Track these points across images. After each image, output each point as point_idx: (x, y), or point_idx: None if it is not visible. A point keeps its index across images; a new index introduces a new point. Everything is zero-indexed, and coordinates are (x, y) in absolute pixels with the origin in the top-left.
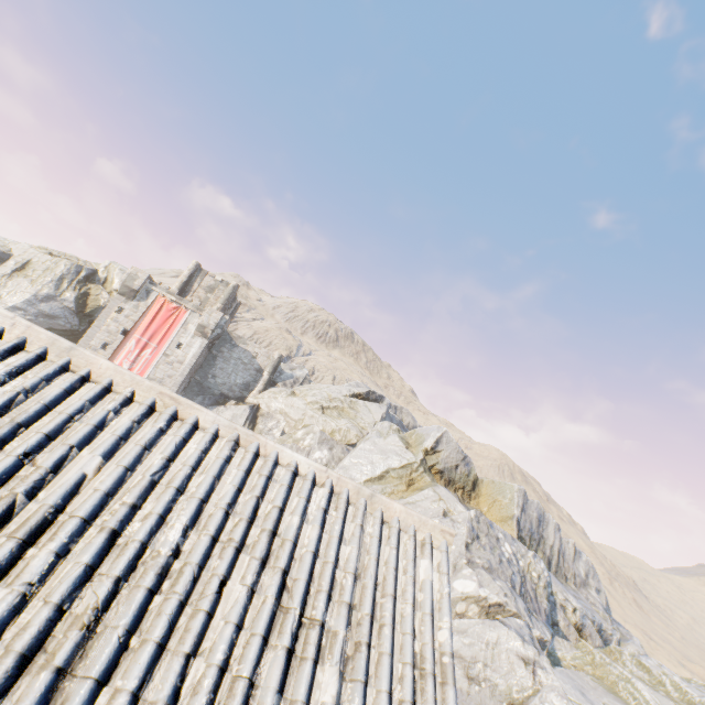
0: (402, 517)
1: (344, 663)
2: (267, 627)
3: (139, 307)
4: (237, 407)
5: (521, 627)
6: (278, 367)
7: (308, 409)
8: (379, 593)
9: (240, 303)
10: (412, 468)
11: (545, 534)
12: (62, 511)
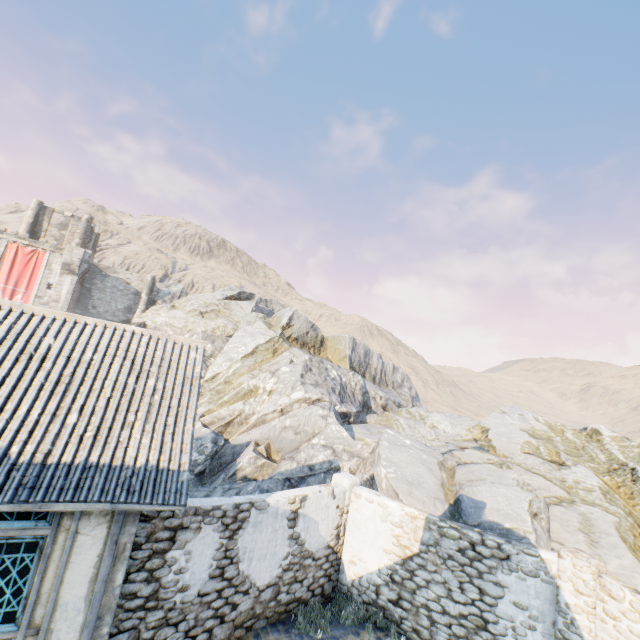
0: (184, 341)
1: (158, 378)
2: (129, 372)
3: None
4: None
5: (326, 405)
6: (153, 287)
7: (189, 317)
8: (173, 363)
9: (99, 234)
10: (274, 341)
11: (371, 362)
12: (48, 354)
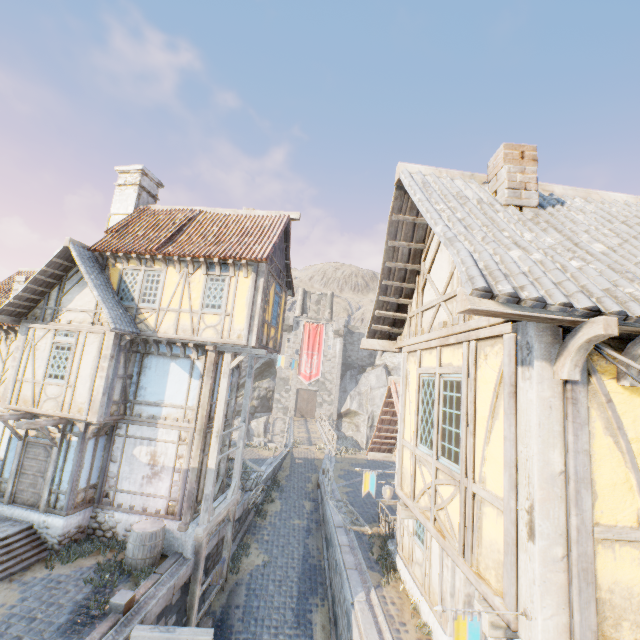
0: None
1: None
2: None
3: (297, 334)
4: (375, 370)
5: None
6: None
7: None
8: None
9: None
10: None
11: None
12: None
